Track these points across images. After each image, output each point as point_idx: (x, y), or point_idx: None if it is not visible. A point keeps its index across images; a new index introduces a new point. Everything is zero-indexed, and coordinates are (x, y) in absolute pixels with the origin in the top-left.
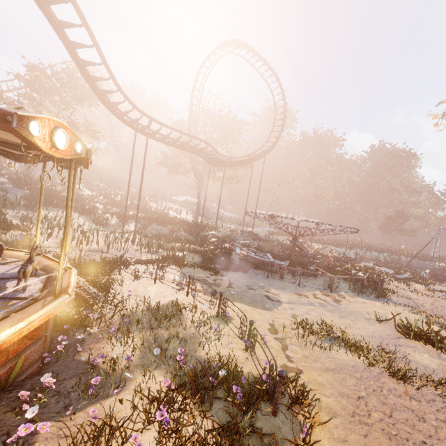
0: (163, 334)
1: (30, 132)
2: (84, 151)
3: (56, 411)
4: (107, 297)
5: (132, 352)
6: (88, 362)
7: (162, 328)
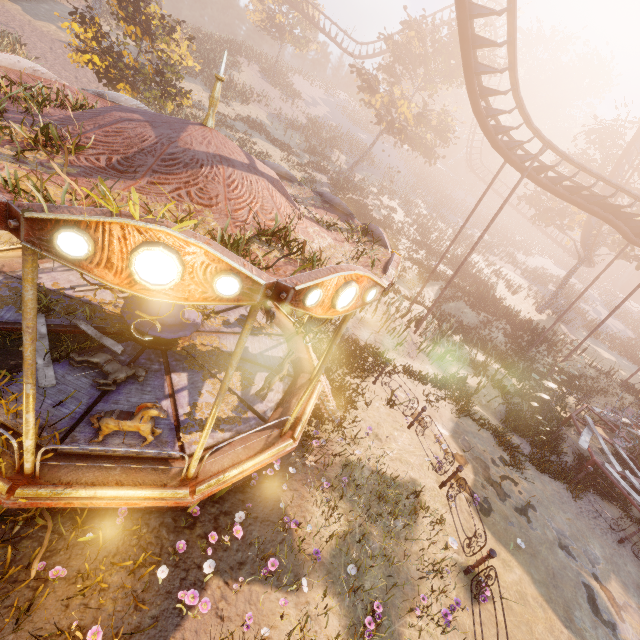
0: (375, 537)
1: (305, 304)
2: (378, 294)
3: (231, 564)
4: (342, 422)
5: (326, 540)
6: (284, 511)
7: (378, 525)
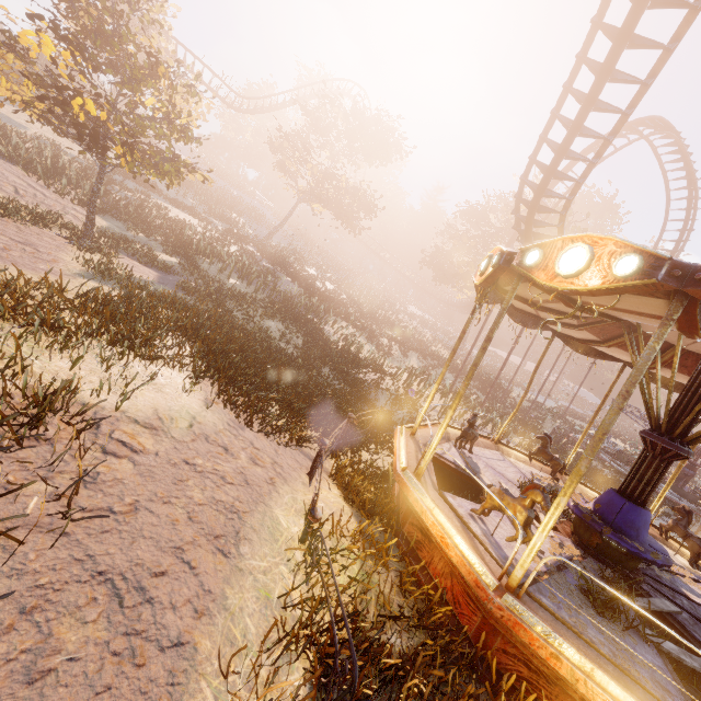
0: None
1: None
2: None
3: None
4: None
5: None
6: None
7: None
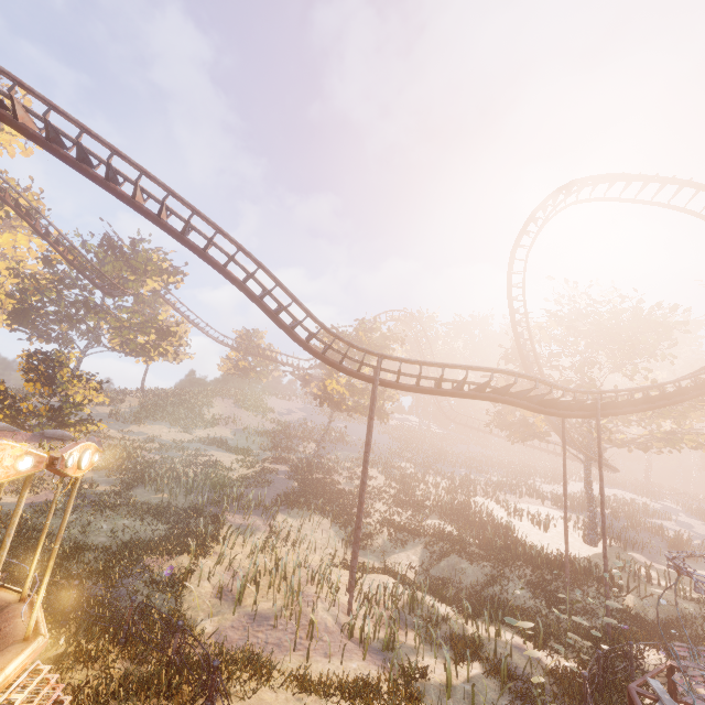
0: None
1: None
2: None
3: None
4: None
5: None
6: None
7: None
